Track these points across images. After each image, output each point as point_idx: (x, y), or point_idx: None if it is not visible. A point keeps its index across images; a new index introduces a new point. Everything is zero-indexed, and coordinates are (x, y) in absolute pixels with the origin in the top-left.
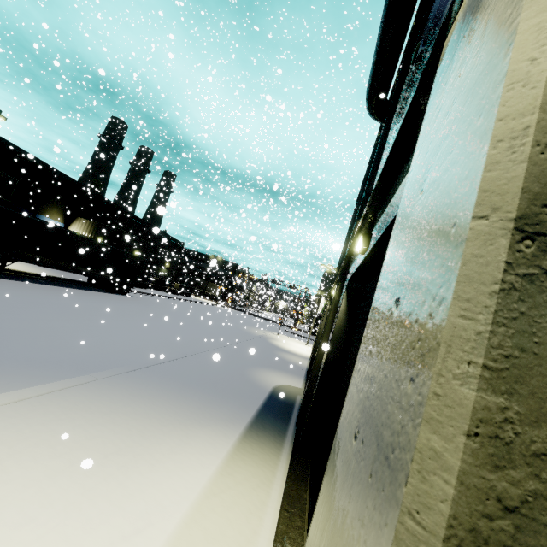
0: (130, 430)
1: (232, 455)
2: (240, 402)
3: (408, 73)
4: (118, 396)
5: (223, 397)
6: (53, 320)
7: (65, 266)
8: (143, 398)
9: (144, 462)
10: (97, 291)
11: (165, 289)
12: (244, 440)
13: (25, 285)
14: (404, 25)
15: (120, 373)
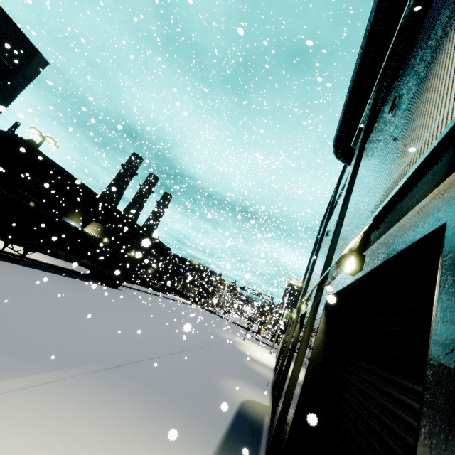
0: (87, 450)
1: None
2: (207, 419)
3: (376, 124)
4: (85, 400)
5: (190, 411)
6: (49, 307)
7: (73, 259)
8: (109, 405)
9: None
10: (94, 282)
11: (150, 286)
12: None
13: (36, 273)
14: (367, 92)
15: (94, 370)
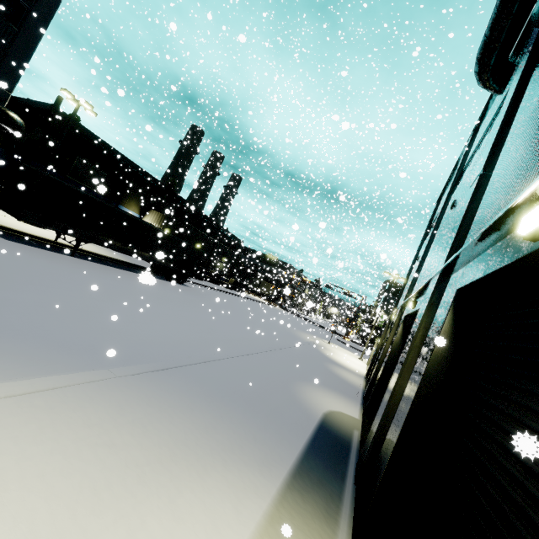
0: (126, 464)
1: (261, 534)
2: (282, 432)
3: None
4: (131, 404)
5: (261, 422)
6: (103, 301)
7: (130, 251)
8: (160, 412)
9: (125, 536)
10: (157, 277)
11: (220, 283)
12: (281, 504)
13: (93, 265)
14: None
15: (146, 371)
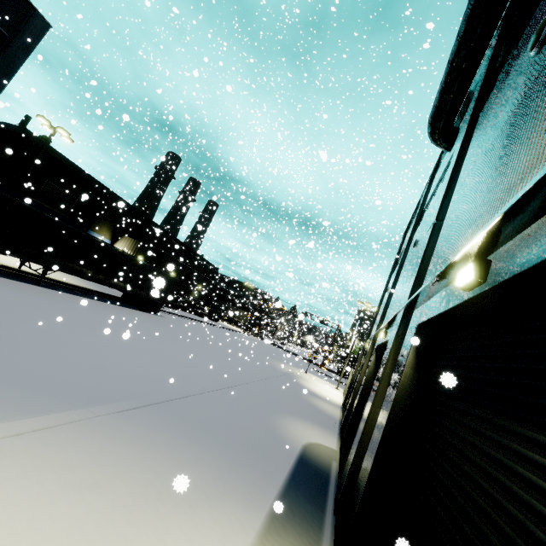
0: (114, 506)
1: None
2: (263, 466)
3: (498, 81)
4: (113, 444)
5: (242, 457)
6: (74, 335)
7: (102, 279)
8: (143, 450)
9: None
10: (129, 307)
11: (195, 311)
12: (266, 538)
13: (60, 295)
14: (486, 37)
15: (125, 409)
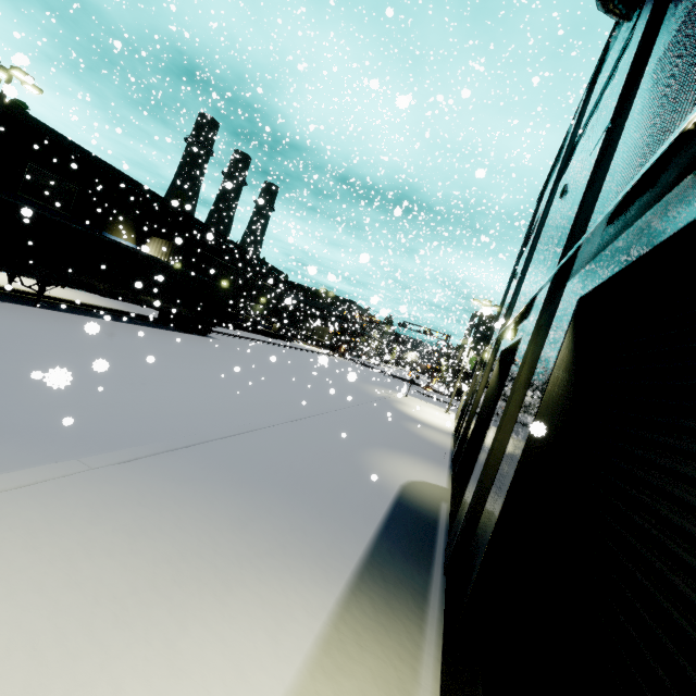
0: (96, 600)
1: (311, 671)
2: (343, 518)
3: None
4: (112, 506)
5: (314, 508)
6: (81, 365)
7: (123, 294)
8: (160, 512)
9: None
10: (169, 329)
11: (260, 331)
12: (342, 620)
13: (69, 318)
14: None
15: (140, 456)
